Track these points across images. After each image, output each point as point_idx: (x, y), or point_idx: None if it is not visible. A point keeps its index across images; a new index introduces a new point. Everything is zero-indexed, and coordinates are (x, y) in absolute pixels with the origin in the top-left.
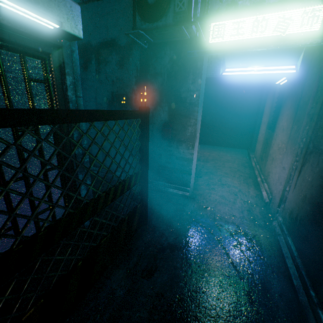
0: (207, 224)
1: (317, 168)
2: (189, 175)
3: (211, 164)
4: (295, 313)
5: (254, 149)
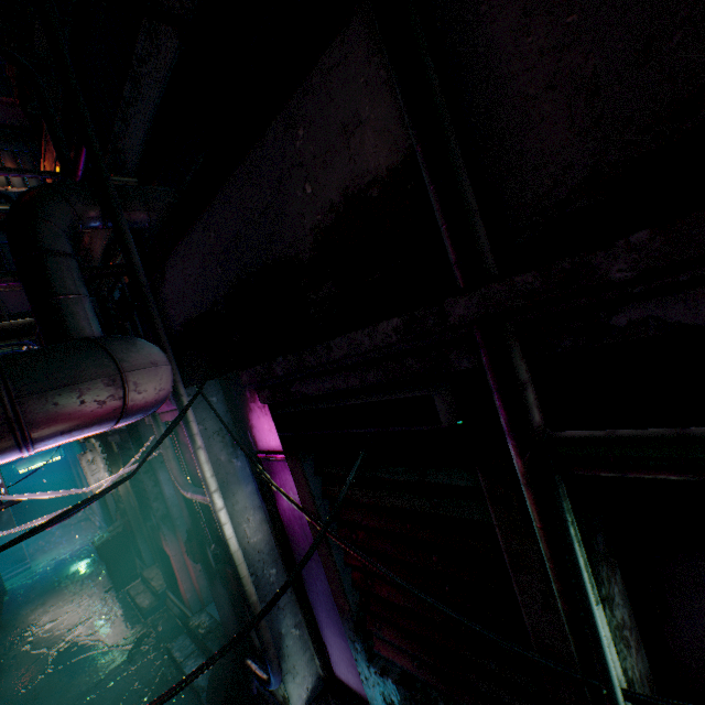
0: (59, 561)
1: None
2: (23, 550)
3: (39, 542)
4: None
5: None
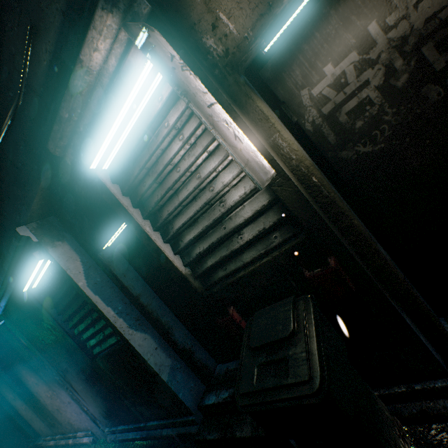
0: None
1: (76, 378)
2: None
3: None
4: (151, 444)
5: (37, 433)
